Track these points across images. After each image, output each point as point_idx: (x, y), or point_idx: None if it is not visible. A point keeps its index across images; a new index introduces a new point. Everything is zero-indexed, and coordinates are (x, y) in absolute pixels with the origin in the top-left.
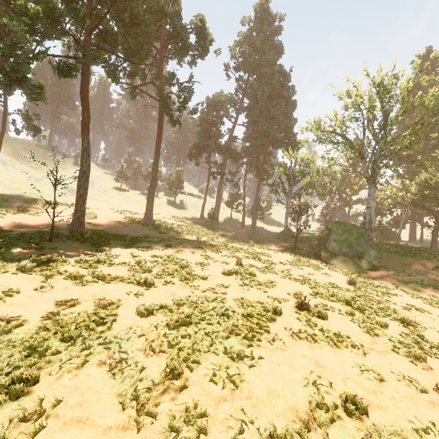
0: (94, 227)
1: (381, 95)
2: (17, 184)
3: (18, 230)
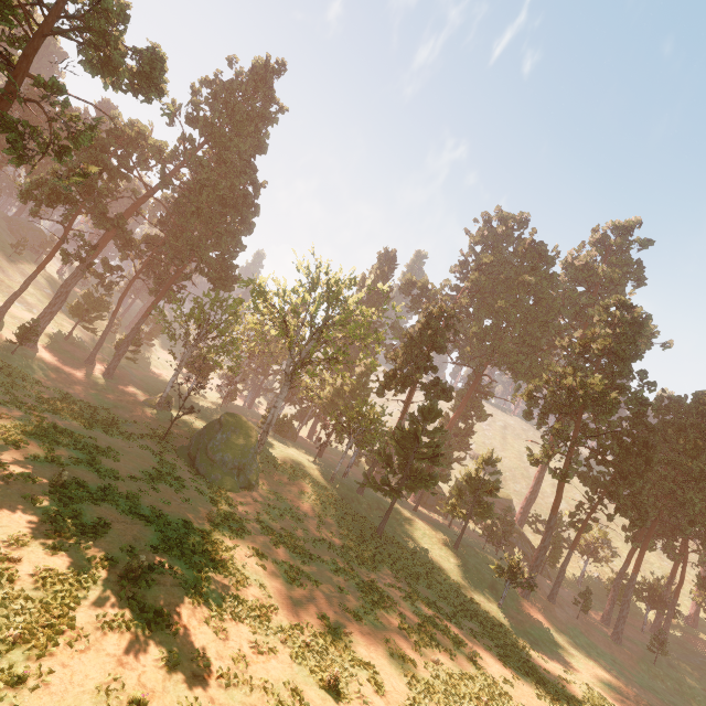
0: None
1: (331, 296)
2: None
3: None
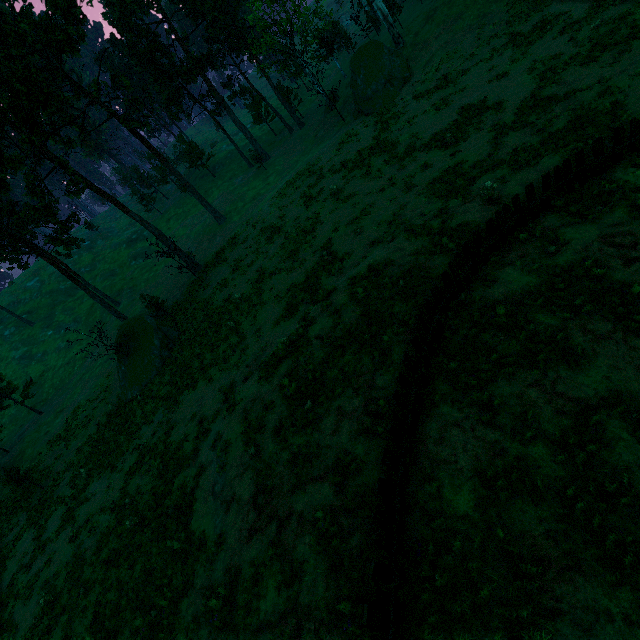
0: (201, 259)
1: None
2: (113, 289)
3: (177, 298)
